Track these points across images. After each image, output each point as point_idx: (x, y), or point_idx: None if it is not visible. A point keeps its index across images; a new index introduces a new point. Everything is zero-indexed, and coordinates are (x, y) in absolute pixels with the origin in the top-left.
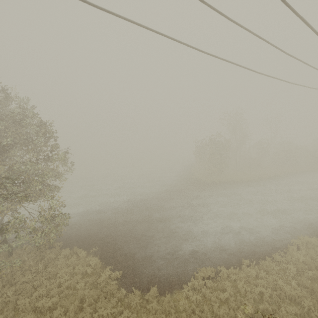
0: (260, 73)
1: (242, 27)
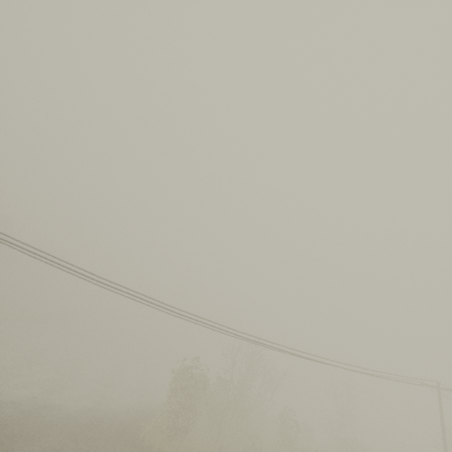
0: (106, 288)
1: (29, 246)
